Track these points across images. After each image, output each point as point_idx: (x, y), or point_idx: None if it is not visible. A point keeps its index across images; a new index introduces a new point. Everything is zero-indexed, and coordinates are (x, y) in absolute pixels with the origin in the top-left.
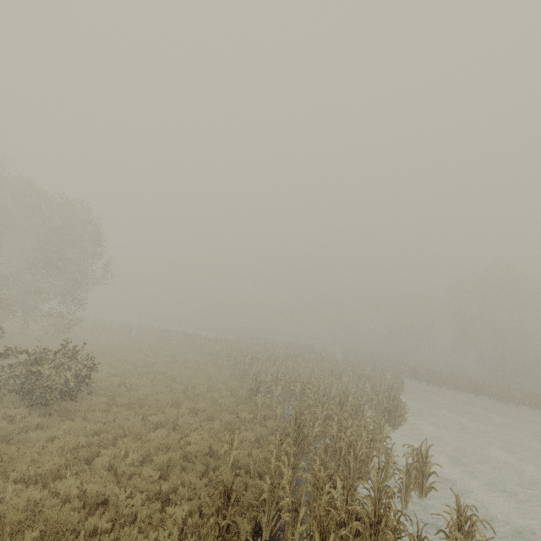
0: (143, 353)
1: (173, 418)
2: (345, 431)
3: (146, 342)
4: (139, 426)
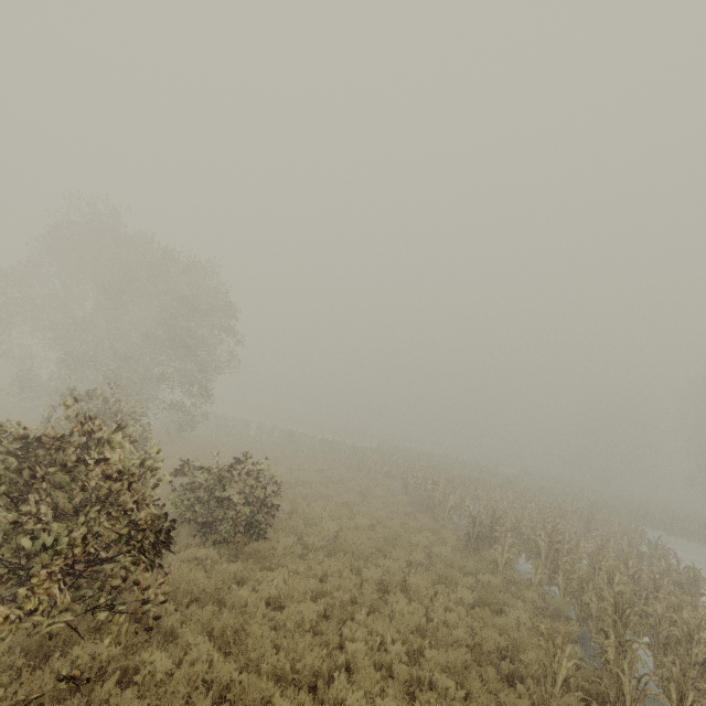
0: (284, 465)
1: (399, 576)
2: (697, 632)
3: (275, 448)
4: (370, 590)
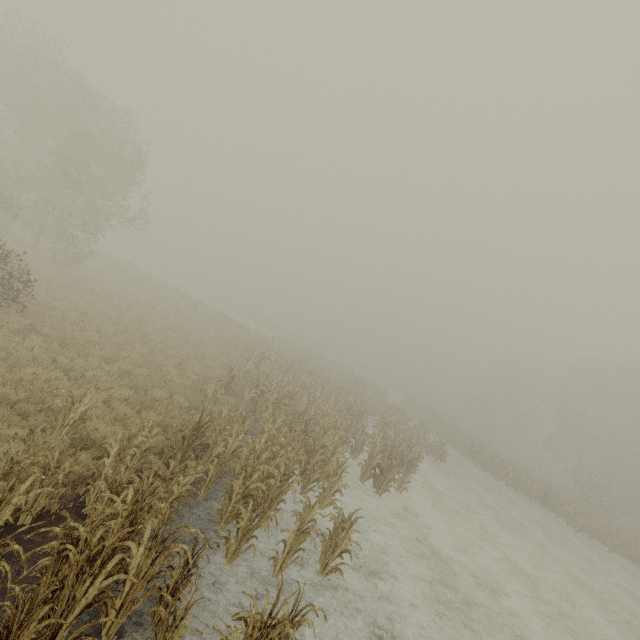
0: (148, 311)
1: (84, 367)
2: (258, 455)
3: (170, 306)
4: (23, 356)
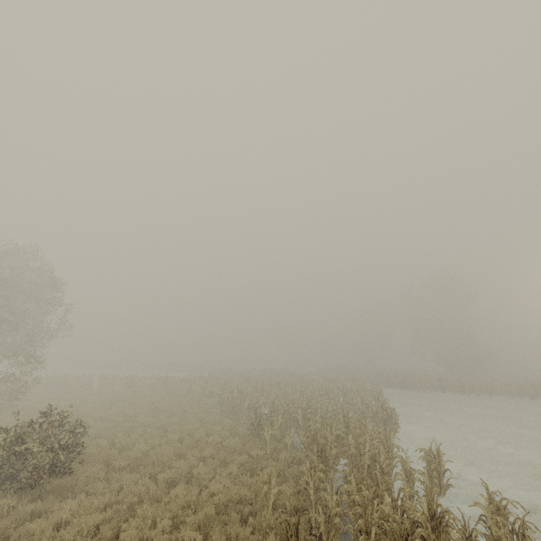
0: (117, 407)
1: (186, 470)
2: (364, 447)
3: (114, 394)
4: (154, 488)
